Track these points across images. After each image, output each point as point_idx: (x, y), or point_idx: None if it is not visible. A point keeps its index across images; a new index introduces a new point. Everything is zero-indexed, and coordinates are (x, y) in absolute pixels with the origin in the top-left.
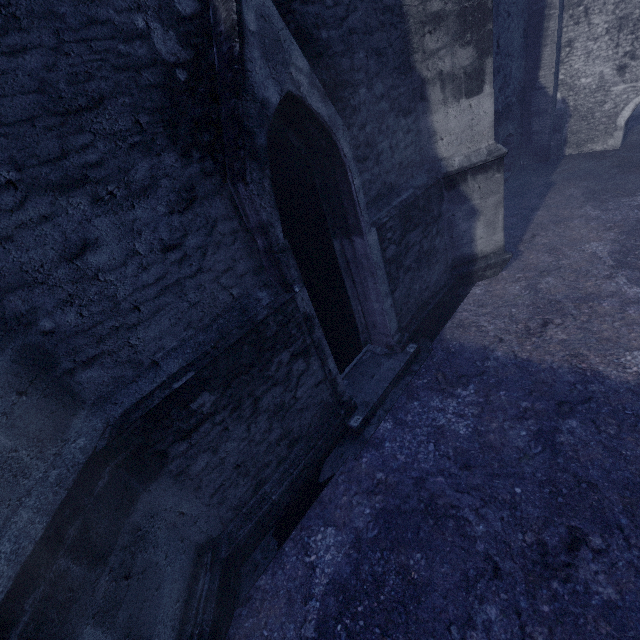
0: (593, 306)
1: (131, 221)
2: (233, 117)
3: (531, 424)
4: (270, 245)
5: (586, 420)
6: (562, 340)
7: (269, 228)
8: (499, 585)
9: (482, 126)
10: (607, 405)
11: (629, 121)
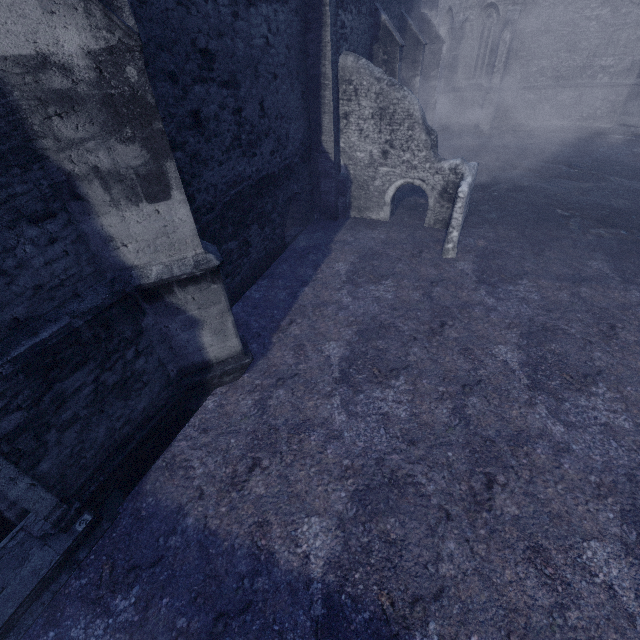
0: (303, 440)
1: None
2: None
3: None
4: None
5: None
6: (259, 496)
7: None
8: None
9: (182, 234)
10: (261, 616)
11: (403, 191)
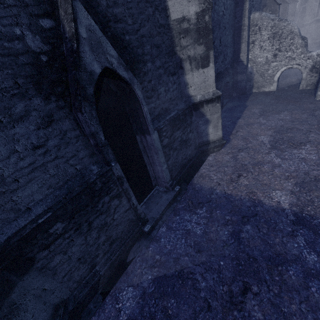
0: (260, 167)
1: (13, 134)
2: (74, 80)
3: (230, 228)
4: (97, 143)
5: (254, 225)
6: (246, 184)
7: (96, 135)
8: (210, 315)
9: (210, 81)
10: (263, 218)
11: (280, 78)
